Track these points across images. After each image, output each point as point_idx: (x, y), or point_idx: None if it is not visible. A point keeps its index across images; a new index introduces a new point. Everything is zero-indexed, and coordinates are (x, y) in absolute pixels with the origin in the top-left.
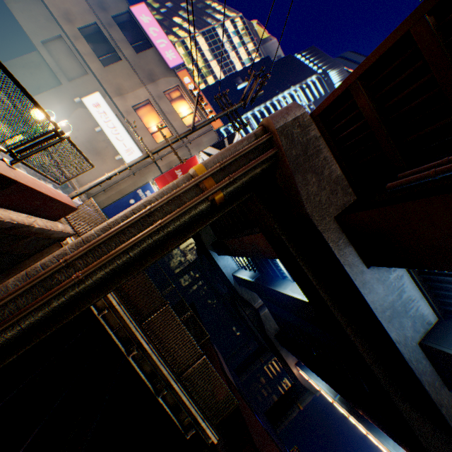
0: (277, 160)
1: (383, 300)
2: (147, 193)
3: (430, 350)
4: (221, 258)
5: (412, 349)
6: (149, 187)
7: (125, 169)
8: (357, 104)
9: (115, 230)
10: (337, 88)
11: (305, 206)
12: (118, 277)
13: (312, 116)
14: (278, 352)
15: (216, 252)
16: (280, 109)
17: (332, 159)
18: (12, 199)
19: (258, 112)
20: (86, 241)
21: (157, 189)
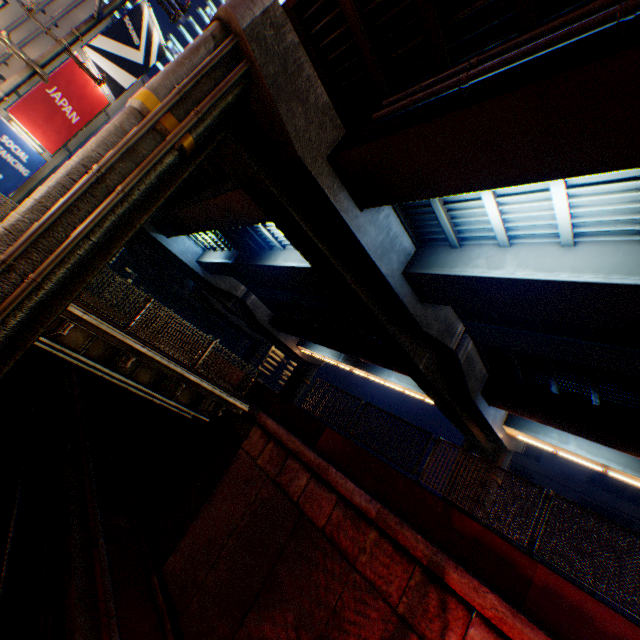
0: (251, 82)
1: (375, 241)
2: (4, 141)
3: (410, 276)
4: (174, 241)
5: (398, 279)
6: (4, 128)
7: (0, 101)
8: (340, 2)
9: (60, 209)
10: None
11: (296, 148)
12: (80, 276)
13: (286, 8)
14: (277, 340)
15: (163, 234)
16: None
17: (317, 79)
18: None
19: None
20: (15, 232)
21: (24, 132)
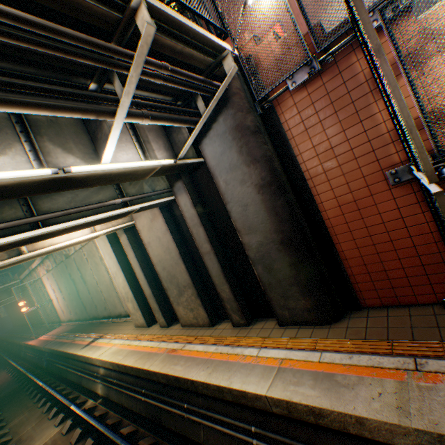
0: None
1: None
2: None
3: None
4: None
5: None
6: None
7: None
8: None
9: None
10: None
11: None
12: None
13: None
14: None
15: None
16: None
17: None
18: None
19: None
20: None
21: None
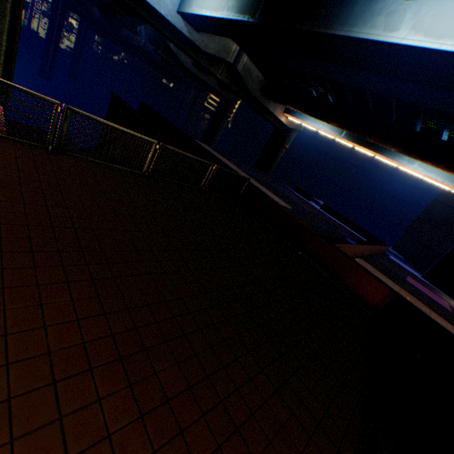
0: None
1: None
2: None
3: None
4: None
5: None
6: None
7: None
8: None
9: None
10: None
11: None
12: None
13: None
14: (263, 109)
15: None
16: None
17: None
18: None
19: None
20: None
21: None
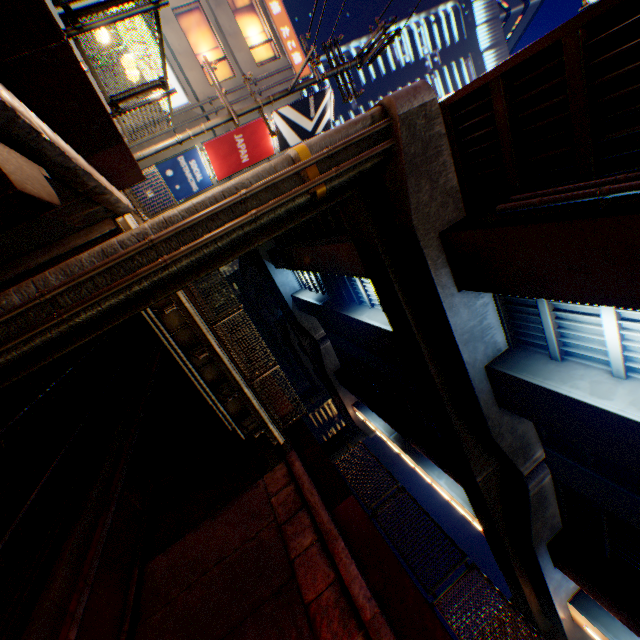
0: (391, 156)
1: (464, 324)
2: (191, 164)
3: (493, 373)
4: (279, 272)
5: (478, 371)
6: (195, 155)
7: (201, 132)
8: (493, 107)
9: (206, 214)
10: (477, 80)
11: (412, 217)
12: (197, 269)
13: (442, 106)
14: (335, 392)
15: (273, 264)
16: (389, 52)
17: (451, 165)
18: (107, 160)
19: (355, 51)
20: (169, 222)
21: (207, 160)
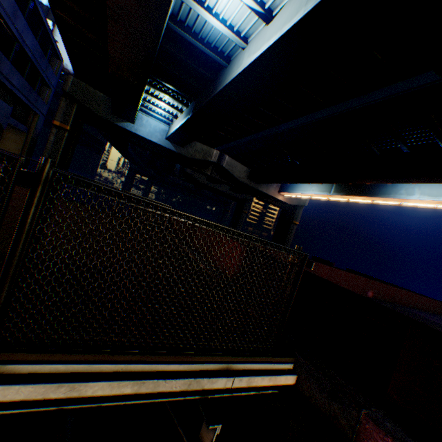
0: None
1: None
2: None
3: None
4: (139, 126)
5: None
6: None
7: None
8: None
9: None
10: None
11: None
12: None
13: None
14: (259, 193)
15: (128, 122)
16: None
17: None
18: None
19: None
20: None
21: None
